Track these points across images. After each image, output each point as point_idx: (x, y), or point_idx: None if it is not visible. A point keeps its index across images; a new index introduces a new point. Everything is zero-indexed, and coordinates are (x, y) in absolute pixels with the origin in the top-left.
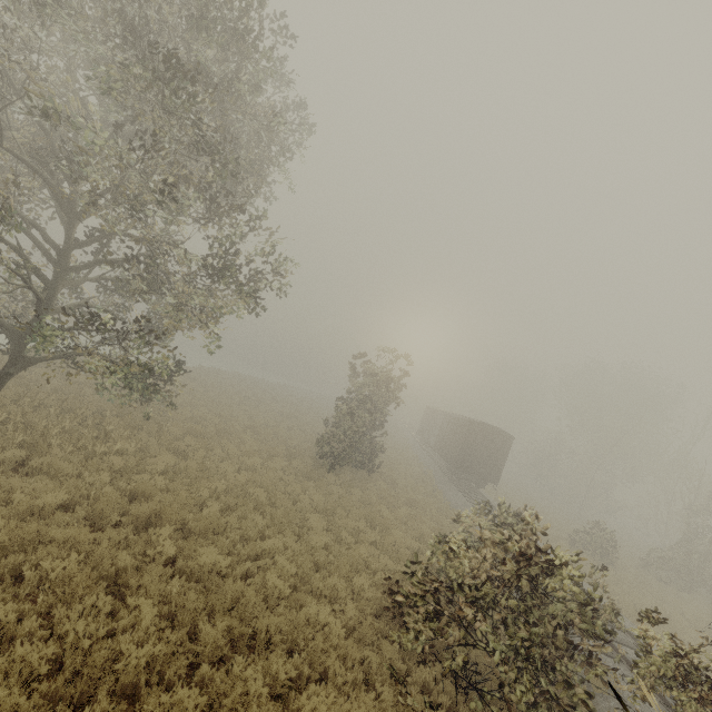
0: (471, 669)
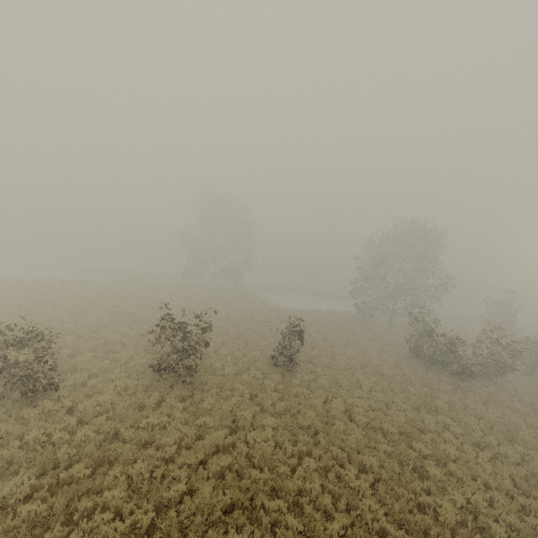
0: (537, 375)
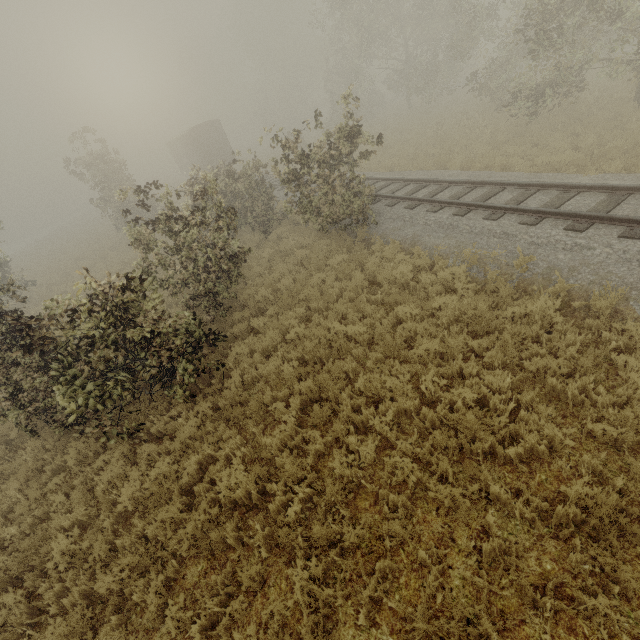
0: None
